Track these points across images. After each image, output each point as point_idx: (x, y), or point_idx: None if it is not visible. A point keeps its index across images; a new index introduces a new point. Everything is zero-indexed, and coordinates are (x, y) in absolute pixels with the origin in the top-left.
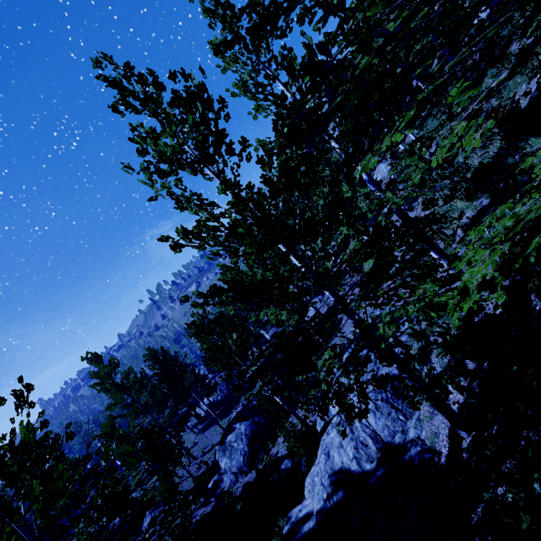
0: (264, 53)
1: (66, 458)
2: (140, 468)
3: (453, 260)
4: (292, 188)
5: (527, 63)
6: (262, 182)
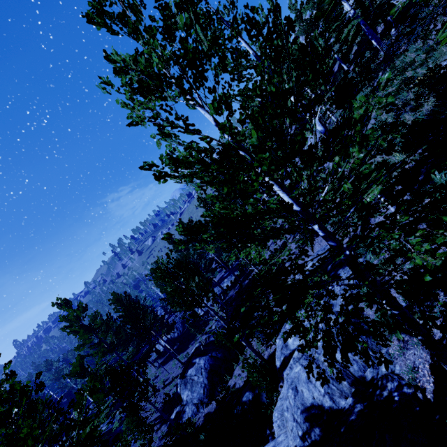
0: (227, 12)
1: (37, 399)
2: (108, 403)
3: None
4: (284, 113)
5: None
6: (262, 97)
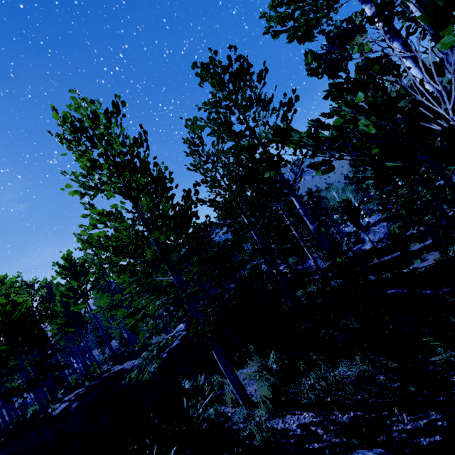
0: None
1: None
2: None
3: None
4: None
5: None
6: None
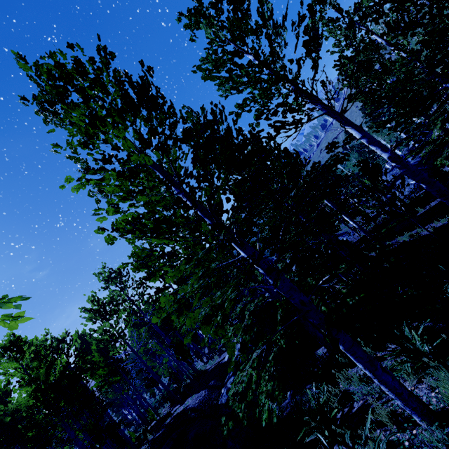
0: None
1: None
2: None
3: None
4: None
5: None
6: None
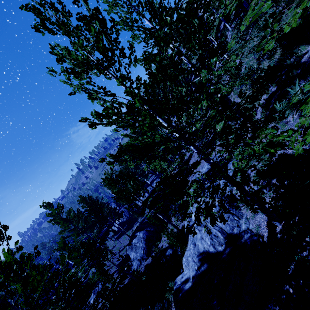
0: None
1: (38, 265)
2: (84, 264)
3: (270, 119)
4: (165, 79)
5: (294, 1)
6: (147, 74)
